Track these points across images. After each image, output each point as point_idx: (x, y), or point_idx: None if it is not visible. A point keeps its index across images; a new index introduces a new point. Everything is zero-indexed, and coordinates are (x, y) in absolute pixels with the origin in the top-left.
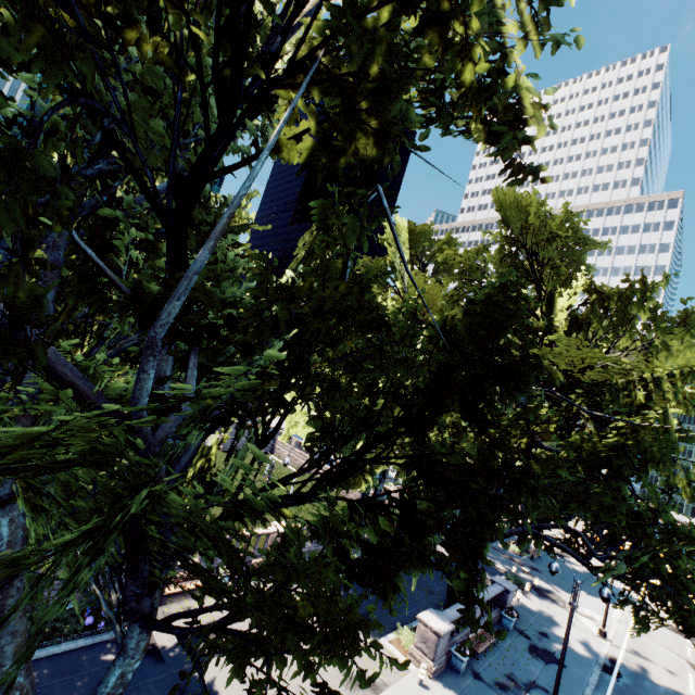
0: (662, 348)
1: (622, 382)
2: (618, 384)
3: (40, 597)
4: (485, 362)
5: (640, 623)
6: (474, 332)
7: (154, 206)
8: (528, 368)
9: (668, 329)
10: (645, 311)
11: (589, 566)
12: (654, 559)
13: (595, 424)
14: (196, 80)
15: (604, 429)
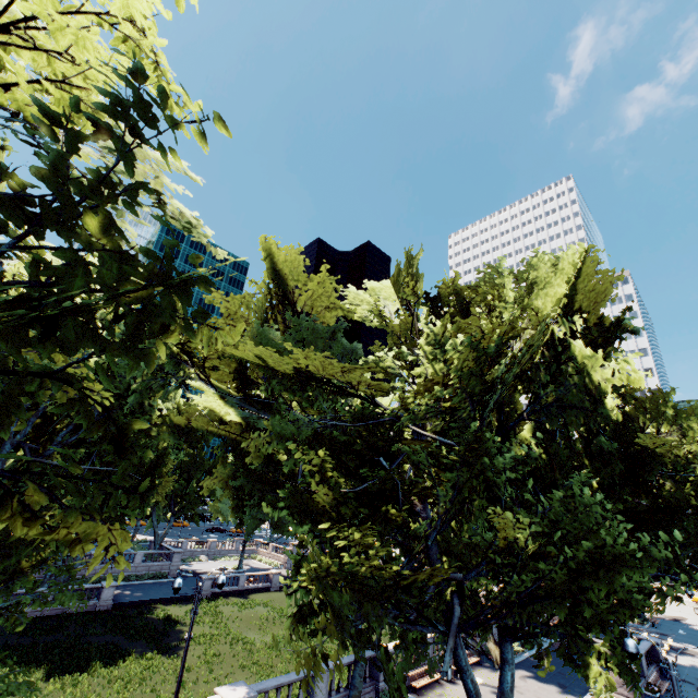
0: (691, 428)
1: (676, 451)
2: (674, 453)
3: (422, 657)
4: (627, 462)
5: None
6: (614, 449)
7: (500, 431)
8: (648, 461)
9: (689, 417)
10: (671, 407)
11: None
12: None
13: (671, 481)
14: (495, 381)
15: (678, 483)
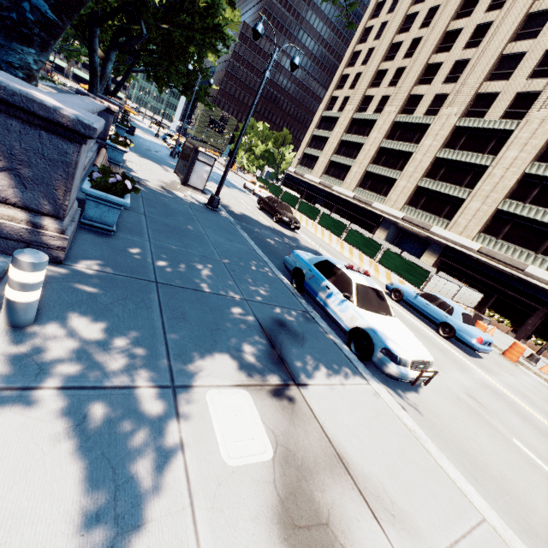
0: None
1: None
2: None
3: None
4: None
5: (188, 97)
6: None
7: None
8: None
9: None
10: None
11: (170, 86)
12: (194, 80)
13: None
14: None
15: None
